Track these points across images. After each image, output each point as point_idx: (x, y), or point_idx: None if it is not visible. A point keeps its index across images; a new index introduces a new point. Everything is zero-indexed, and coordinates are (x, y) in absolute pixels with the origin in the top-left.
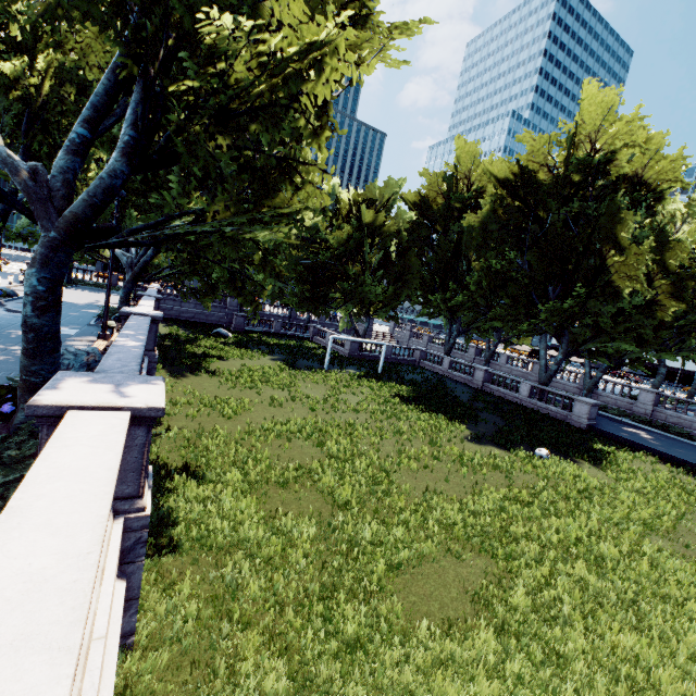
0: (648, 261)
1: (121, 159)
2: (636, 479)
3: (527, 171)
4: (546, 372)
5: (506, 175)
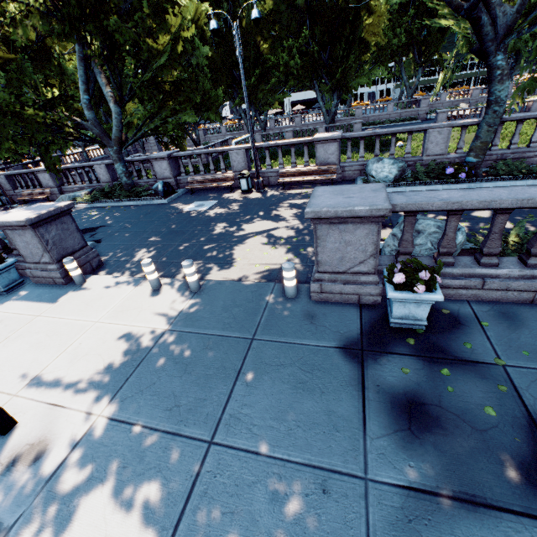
0: (385, 20)
1: None
2: (419, 140)
3: None
4: (327, 115)
5: None
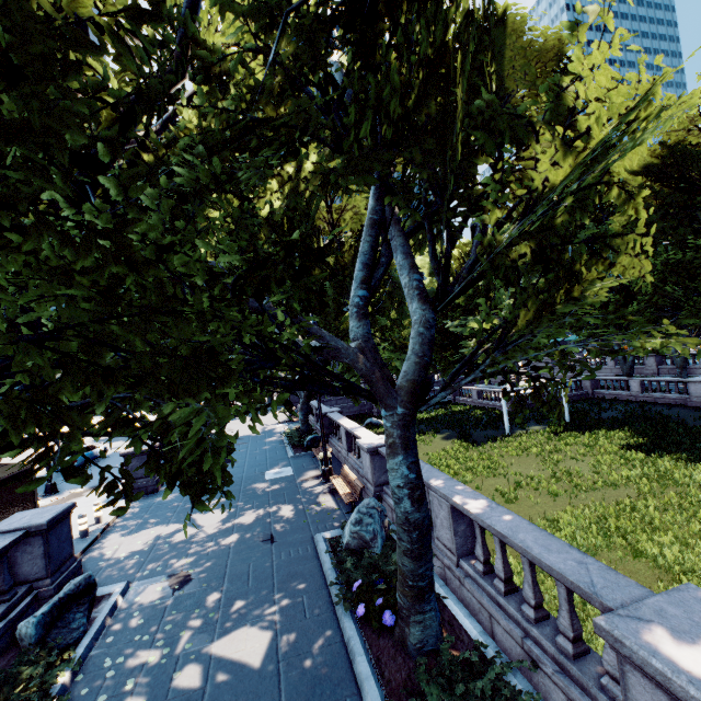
0: None
1: (424, 306)
2: None
3: (680, 144)
4: None
5: (646, 160)
